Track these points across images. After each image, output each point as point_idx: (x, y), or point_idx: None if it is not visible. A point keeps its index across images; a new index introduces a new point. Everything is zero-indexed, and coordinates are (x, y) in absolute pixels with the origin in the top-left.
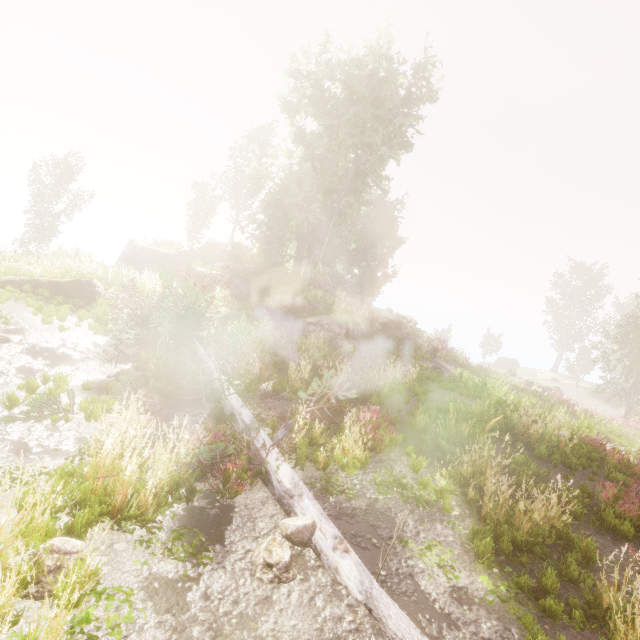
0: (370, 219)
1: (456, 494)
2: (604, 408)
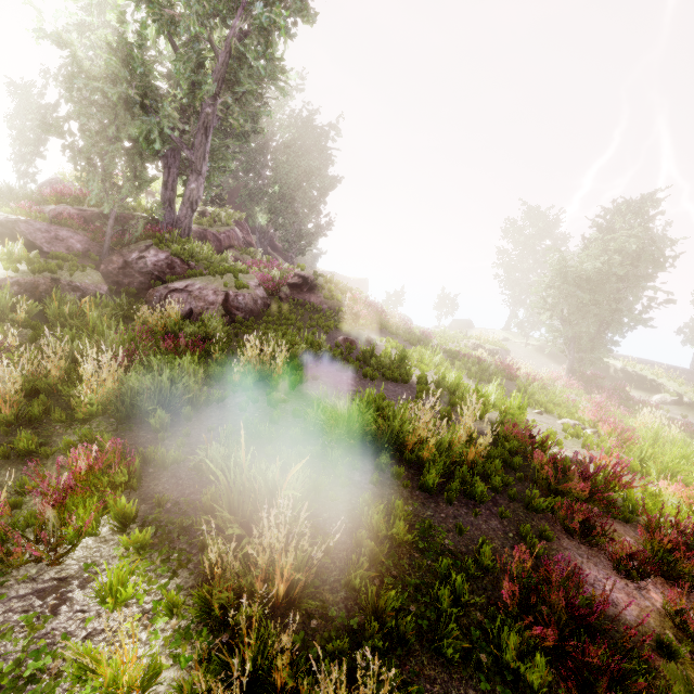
0: (293, 150)
1: (183, 663)
2: (550, 365)
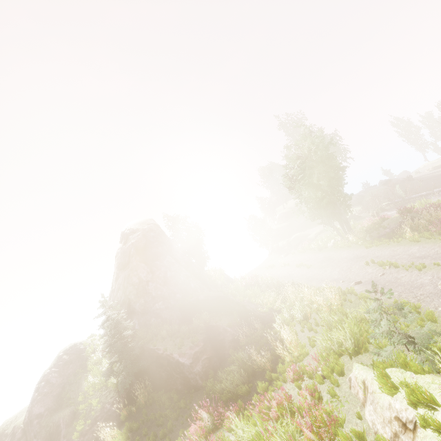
0: None
1: None
2: None
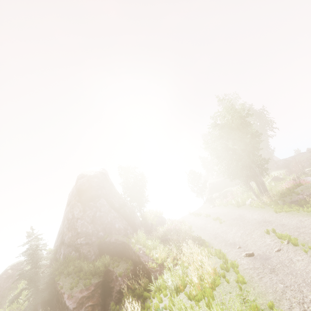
0: None
1: None
2: None
